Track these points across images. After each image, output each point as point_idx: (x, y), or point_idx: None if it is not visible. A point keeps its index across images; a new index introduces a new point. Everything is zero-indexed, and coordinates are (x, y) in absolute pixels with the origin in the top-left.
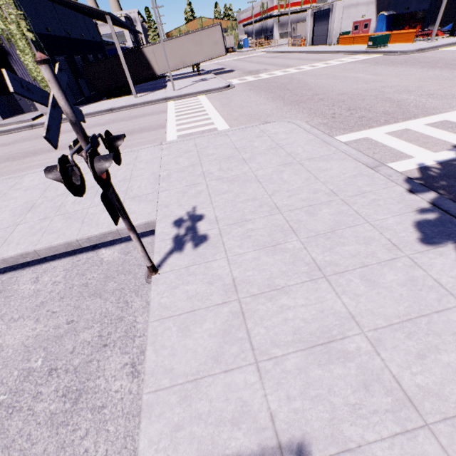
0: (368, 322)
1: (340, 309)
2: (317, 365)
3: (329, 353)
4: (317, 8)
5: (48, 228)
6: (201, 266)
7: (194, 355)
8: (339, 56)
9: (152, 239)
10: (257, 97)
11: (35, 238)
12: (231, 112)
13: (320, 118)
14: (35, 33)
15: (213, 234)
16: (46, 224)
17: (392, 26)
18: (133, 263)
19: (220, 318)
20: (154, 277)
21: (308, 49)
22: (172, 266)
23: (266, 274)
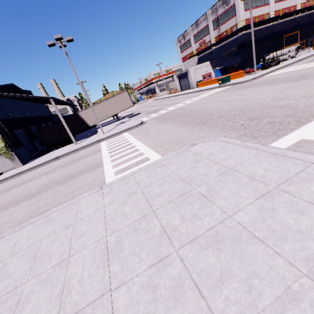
0: None
1: None
2: None
3: None
4: (179, 73)
5: None
6: None
7: None
8: (204, 92)
9: None
10: (167, 125)
11: None
12: (153, 140)
13: (234, 131)
14: None
15: None
16: None
17: (224, 73)
18: None
19: None
20: None
21: (181, 93)
22: None
23: None
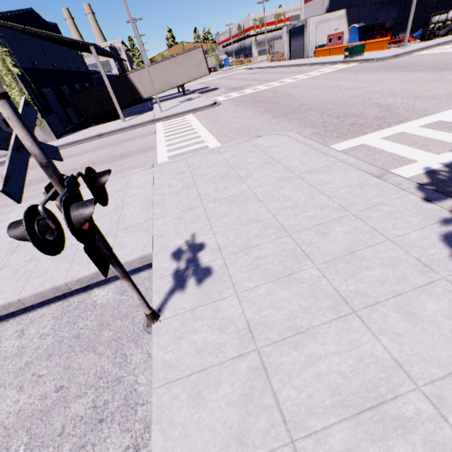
0: (421, 372)
1: (383, 355)
2: (370, 441)
3: (382, 421)
4: (291, 25)
5: (33, 271)
6: (208, 307)
7: (212, 436)
8: (318, 67)
9: (150, 273)
10: (244, 112)
11: (19, 284)
12: (220, 128)
13: (311, 128)
14: (21, 68)
15: (217, 265)
16: (32, 266)
17: (364, 36)
18: (130, 304)
19: (238, 377)
20: (154, 325)
21: (287, 63)
22: (175, 310)
23: (285, 313)
